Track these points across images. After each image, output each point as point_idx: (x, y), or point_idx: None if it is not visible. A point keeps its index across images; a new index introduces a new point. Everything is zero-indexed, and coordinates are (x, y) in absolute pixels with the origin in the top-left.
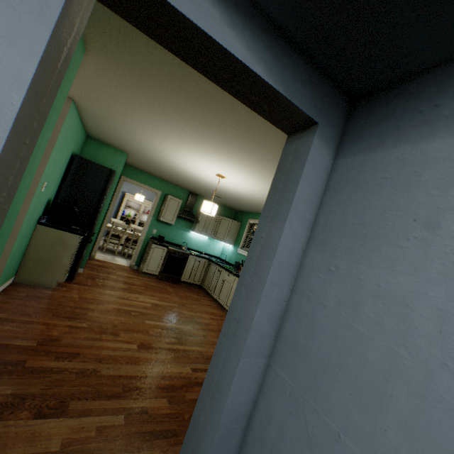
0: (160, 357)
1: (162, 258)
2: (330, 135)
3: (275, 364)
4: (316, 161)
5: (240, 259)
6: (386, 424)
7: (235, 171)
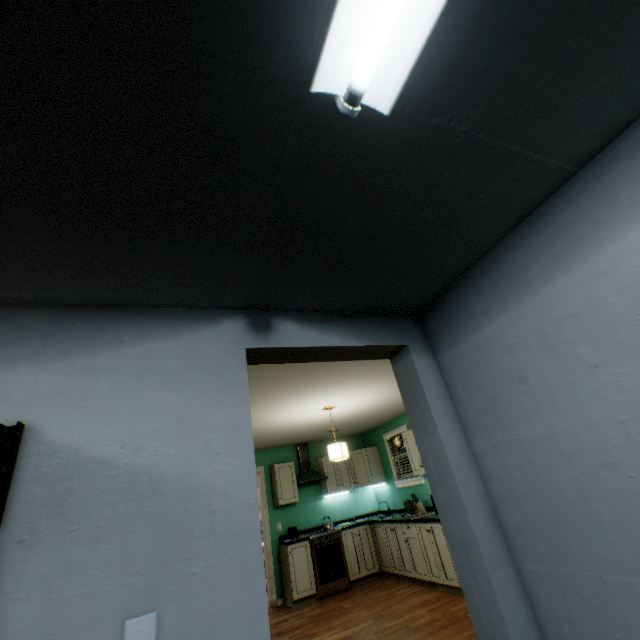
0: None
1: (309, 560)
2: (420, 346)
3: (522, 563)
4: (424, 369)
5: (407, 495)
6: (610, 536)
7: (342, 394)
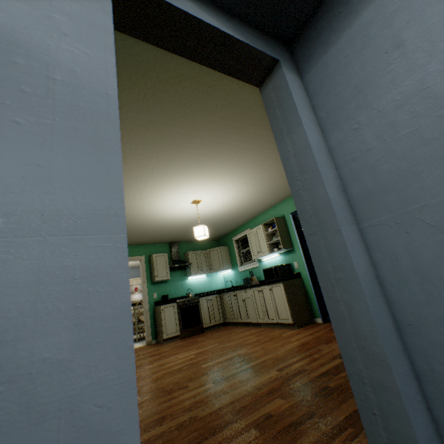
0: (241, 379)
1: (176, 315)
2: (290, 67)
3: (366, 222)
4: (292, 83)
5: (246, 275)
6: None
7: (207, 187)
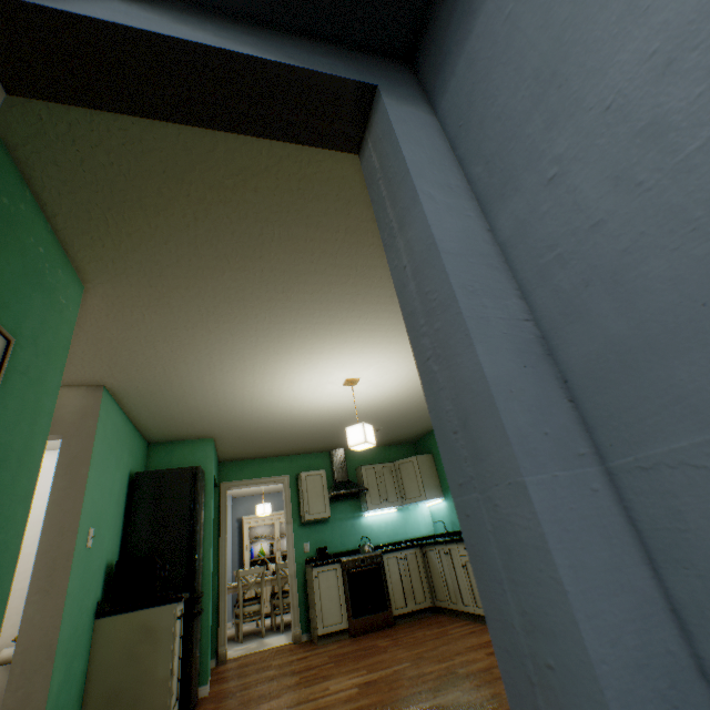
0: None
1: (340, 587)
2: (406, 95)
3: (626, 452)
4: (407, 121)
5: None
6: None
7: (363, 356)
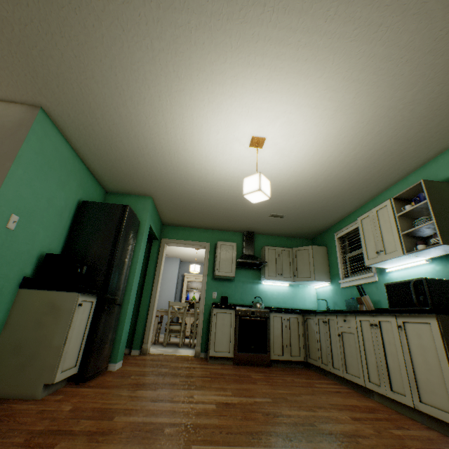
0: None
1: (232, 327)
2: None
3: None
4: None
5: (352, 295)
6: None
7: (268, 98)
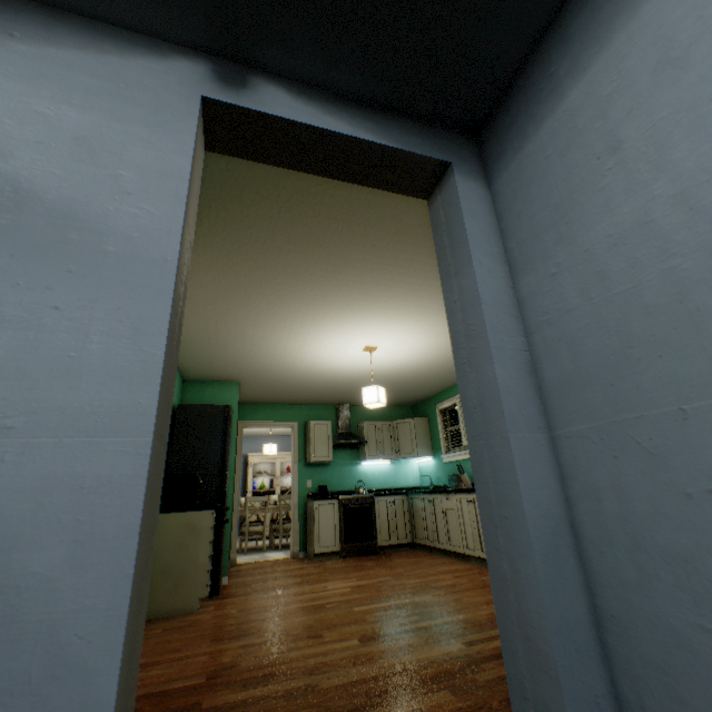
0: (403, 643)
1: (336, 519)
2: (470, 170)
3: (560, 428)
4: (469, 196)
5: (454, 470)
6: None
7: (385, 329)
